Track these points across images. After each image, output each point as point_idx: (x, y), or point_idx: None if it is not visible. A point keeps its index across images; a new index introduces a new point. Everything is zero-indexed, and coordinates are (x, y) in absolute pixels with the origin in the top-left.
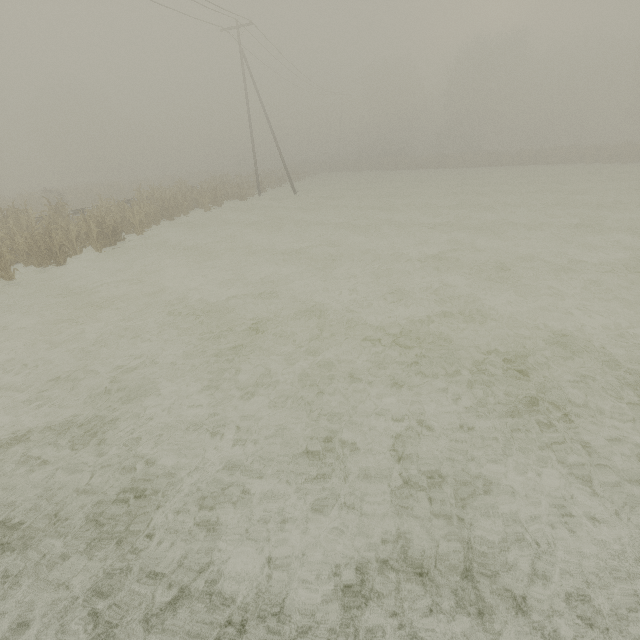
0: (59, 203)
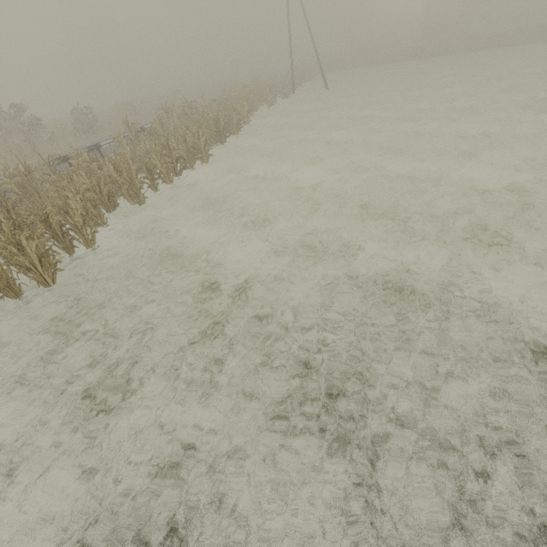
0: (192, 101)
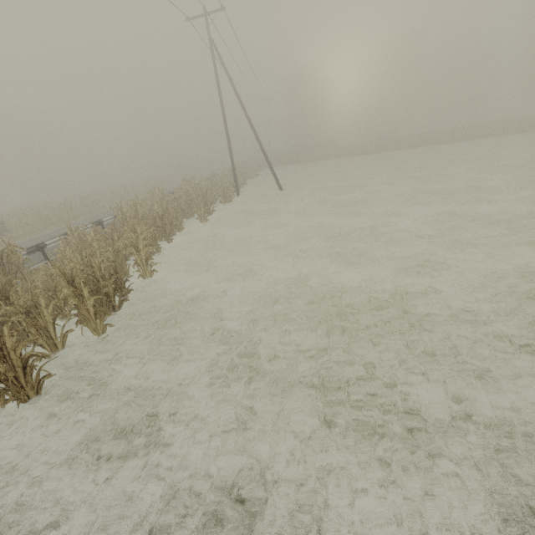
0: (7, 248)
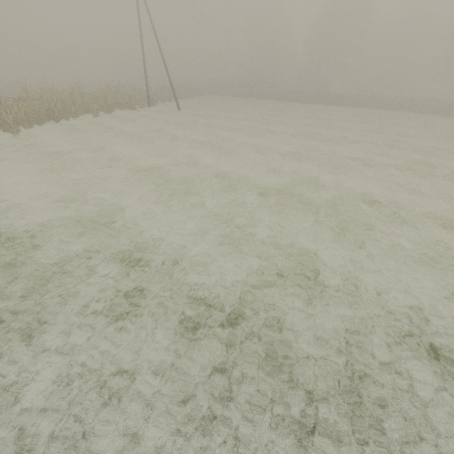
0: None
